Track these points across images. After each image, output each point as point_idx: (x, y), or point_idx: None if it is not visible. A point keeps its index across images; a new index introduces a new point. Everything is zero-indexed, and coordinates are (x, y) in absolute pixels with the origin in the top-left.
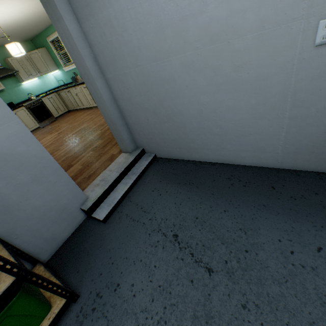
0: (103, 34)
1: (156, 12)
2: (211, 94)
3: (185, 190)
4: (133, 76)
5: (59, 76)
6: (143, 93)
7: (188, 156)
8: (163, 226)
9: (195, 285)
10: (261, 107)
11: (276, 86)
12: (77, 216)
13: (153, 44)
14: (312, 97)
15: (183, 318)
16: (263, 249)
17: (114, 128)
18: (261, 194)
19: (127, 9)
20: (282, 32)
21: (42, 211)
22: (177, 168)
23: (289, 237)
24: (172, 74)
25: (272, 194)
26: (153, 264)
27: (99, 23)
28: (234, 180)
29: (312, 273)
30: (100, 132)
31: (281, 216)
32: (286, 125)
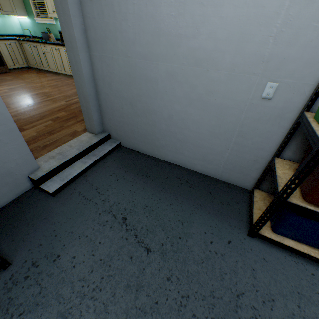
0: (101, 12)
1: (157, 19)
2: (184, 105)
3: (141, 181)
4: (120, 63)
5: (27, 24)
6: (125, 82)
7: (150, 152)
8: (114, 209)
9: (134, 261)
10: (218, 128)
11: (231, 117)
12: (22, 184)
13: (147, 43)
14: (251, 132)
15: (117, 287)
16: (192, 238)
17: (85, 105)
18: (200, 196)
19: (132, 3)
20: (244, 79)
21: None
22: (138, 160)
23: (212, 231)
24: (157, 76)
25: (208, 198)
26: (98, 241)
27: (100, 1)
28: (183, 181)
29: (221, 258)
30: (64, 103)
31: (211, 215)
32: (230, 147)
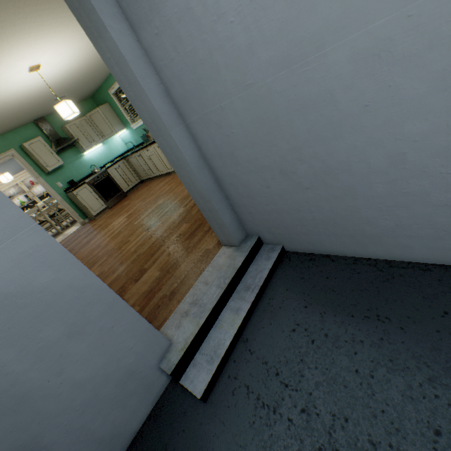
0: (177, 40)
1: None
2: (440, 113)
3: (373, 336)
4: (237, 109)
5: (127, 136)
6: (258, 139)
7: (355, 250)
8: (342, 442)
9: None
10: None
11: None
12: (154, 381)
13: (281, 27)
14: None
15: None
16: None
17: (206, 207)
18: None
19: None
20: None
21: (90, 389)
22: (334, 276)
23: None
24: (329, 85)
25: None
26: None
27: (168, 21)
28: None
29: None
30: (183, 210)
31: None
32: None
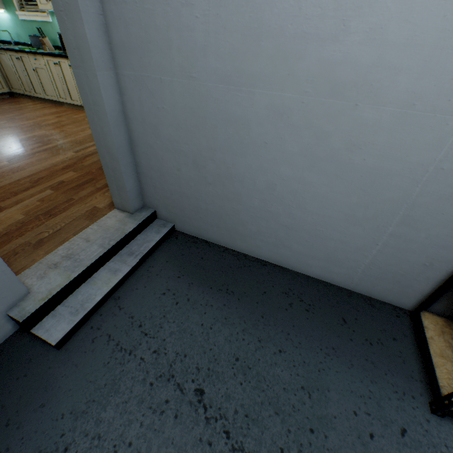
0: None
1: (258, 1)
2: (299, 168)
3: (220, 302)
4: (175, 90)
5: (4, 22)
6: (185, 126)
7: (228, 242)
8: (178, 370)
9: None
10: (362, 210)
11: (393, 191)
12: None
13: (232, 52)
14: (429, 219)
15: None
16: (334, 428)
17: (111, 165)
18: (329, 329)
19: None
20: (433, 123)
21: None
22: (208, 258)
23: (367, 407)
24: (249, 115)
25: (343, 331)
26: None
27: None
28: (293, 298)
29: None
30: (73, 156)
31: (356, 371)
32: (382, 242)
